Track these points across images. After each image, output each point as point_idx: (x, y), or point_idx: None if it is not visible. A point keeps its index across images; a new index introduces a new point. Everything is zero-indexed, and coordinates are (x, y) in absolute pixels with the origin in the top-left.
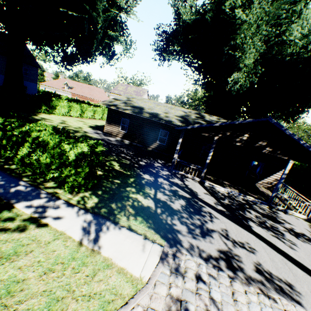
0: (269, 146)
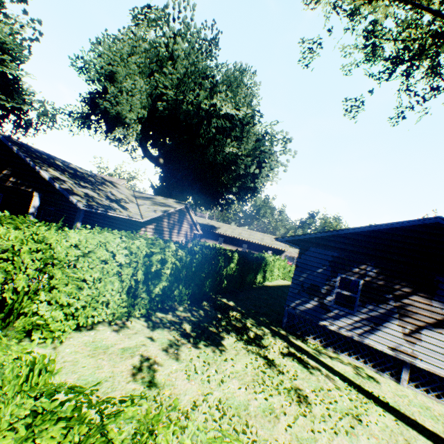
0: (14, 175)
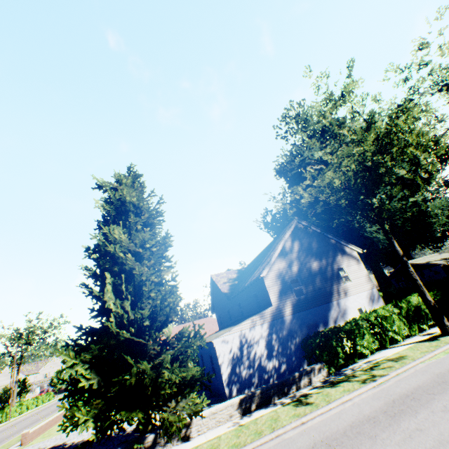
0: None
